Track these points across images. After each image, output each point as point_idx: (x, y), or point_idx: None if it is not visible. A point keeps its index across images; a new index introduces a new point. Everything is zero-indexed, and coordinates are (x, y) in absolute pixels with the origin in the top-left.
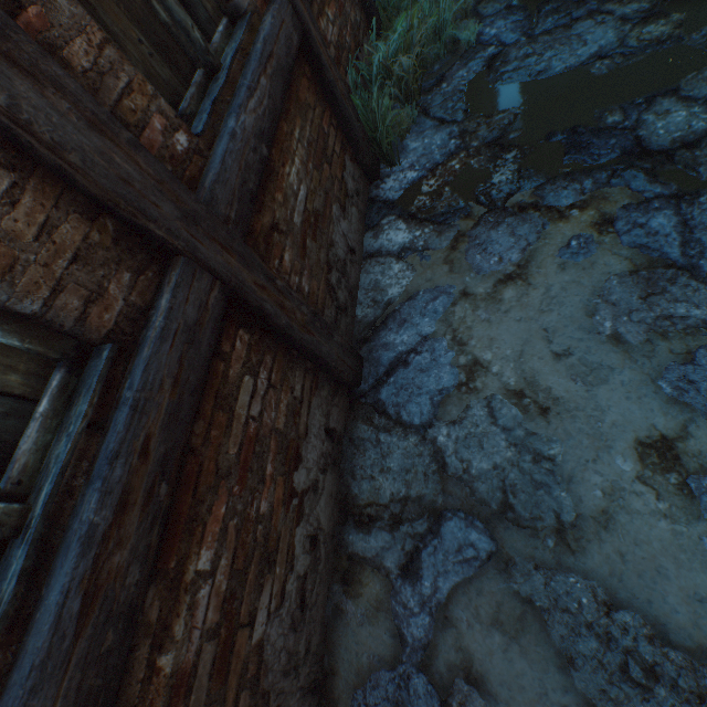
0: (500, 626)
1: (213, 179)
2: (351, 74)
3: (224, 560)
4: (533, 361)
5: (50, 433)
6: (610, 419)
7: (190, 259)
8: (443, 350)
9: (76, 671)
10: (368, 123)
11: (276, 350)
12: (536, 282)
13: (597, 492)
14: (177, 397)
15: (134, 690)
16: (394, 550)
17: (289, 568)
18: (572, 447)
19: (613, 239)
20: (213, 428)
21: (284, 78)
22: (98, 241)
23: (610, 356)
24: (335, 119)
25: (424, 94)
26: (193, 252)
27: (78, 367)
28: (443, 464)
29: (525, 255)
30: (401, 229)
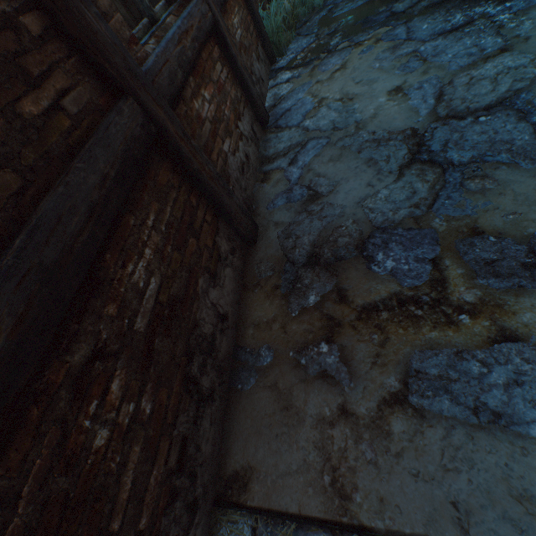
0: (332, 161)
1: None
2: (260, 13)
3: (213, 107)
4: (347, 89)
5: (162, 13)
6: (377, 91)
7: None
8: (307, 100)
9: (178, 53)
10: (269, 34)
11: (230, 70)
12: (349, 67)
13: (371, 111)
14: (200, 27)
15: (187, 97)
16: (285, 161)
17: (237, 149)
18: (362, 104)
19: (381, 44)
20: (208, 62)
21: None
22: None
23: (378, 75)
24: (253, 24)
25: (298, 29)
26: None
27: (168, 5)
28: (307, 130)
29: (344, 62)
30: (287, 74)
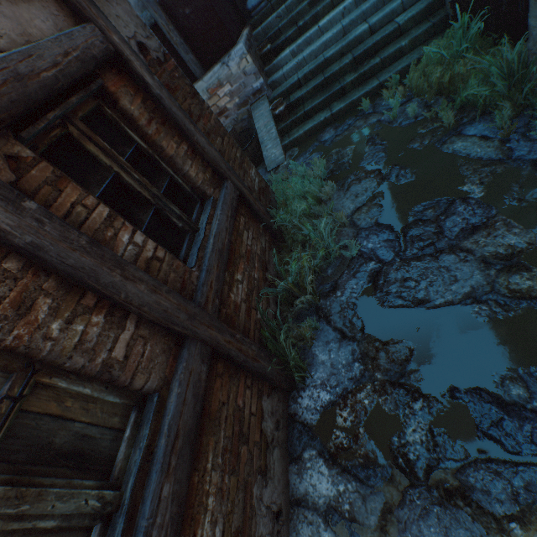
0: None
1: None
2: (261, 309)
3: None
4: None
5: None
6: None
7: None
8: None
9: None
10: (279, 349)
11: None
12: None
13: None
14: None
15: None
16: None
17: None
18: None
19: None
20: None
21: (191, 440)
22: None
23: None
24: (249, 375)
25: (323, 298)
26: None
27: None
28: None
29: None
30: (323, 473)
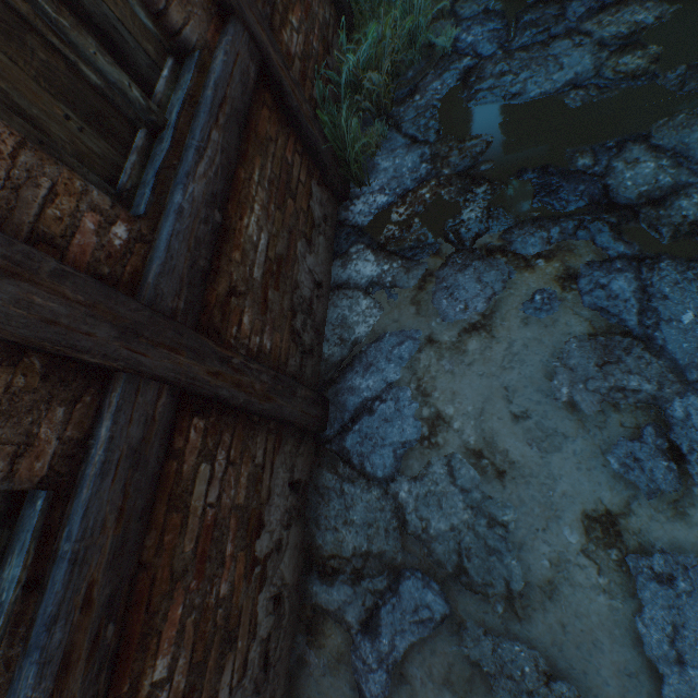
0: (451, 686)
1: (158, 271)
2: (319, 86)
3: (182, 659)
4: (492, 421)
5: None
6: (561, 488)
7: (133, 373)
8: (407, 401)
9: None
10: (336, 141)
11: (235, 424)
12: (499, 335)
13: (544, 561)
14: (122, 529)
15: None
16: (356, 605)
17: (252, 636)
18: (525, 514)
19: (576, 296)
20: (167, 533)
21: (239, 123)
22: (24, 385)
23: (565, 423)
24: (300, 144)
25: (397, 105)
26: (136, 367)
27: (11, 517)
28: (404, 521)
29: (490, 304)
30: (370, 260)
